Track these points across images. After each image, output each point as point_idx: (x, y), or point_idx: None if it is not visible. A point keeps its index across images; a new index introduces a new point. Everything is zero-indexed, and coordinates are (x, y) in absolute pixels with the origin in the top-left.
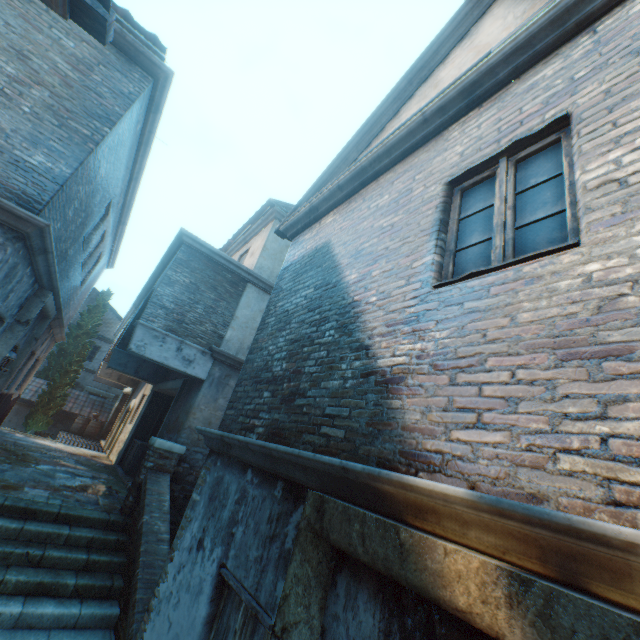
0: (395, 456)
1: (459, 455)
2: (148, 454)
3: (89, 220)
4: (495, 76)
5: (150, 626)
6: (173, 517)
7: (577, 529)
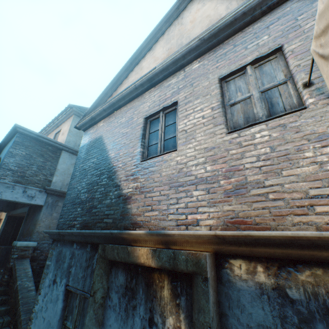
0: (129, 225)
1: (147, 220)
2: (13, 251)
3: None
4: (158, 77)
5: (33, 325)
6: (34, 279)
7: (165, 234)
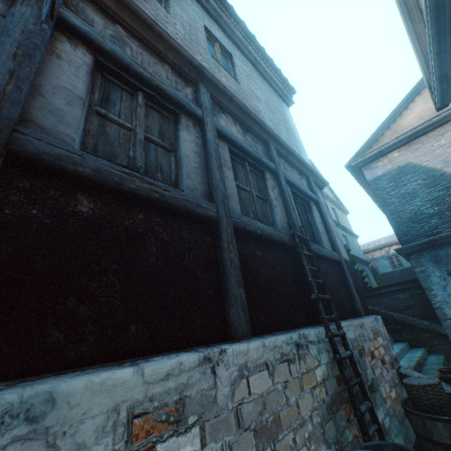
0: None
1: None
2: None
3: None
4: None
5: (446, 309)
6: None
7: None
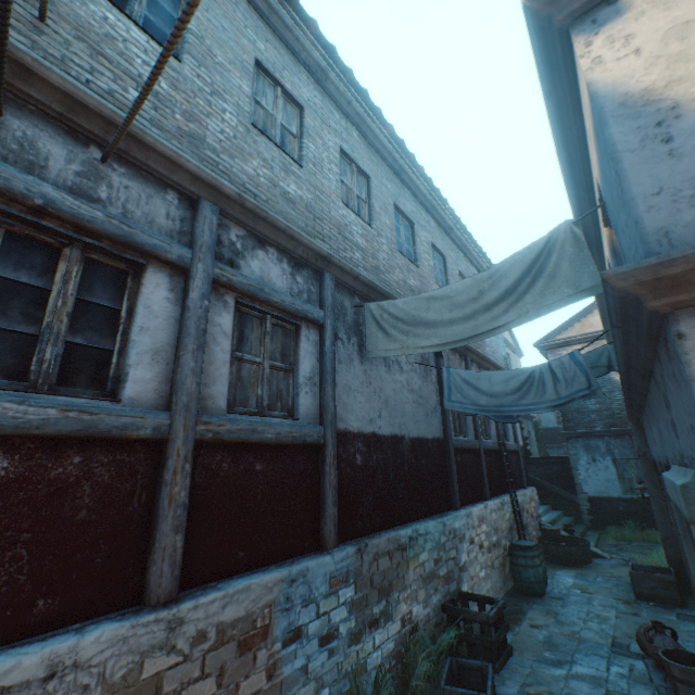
0: None
1: None
2: None
3: None
4: None
5: (584, 485)
6: None
7: None
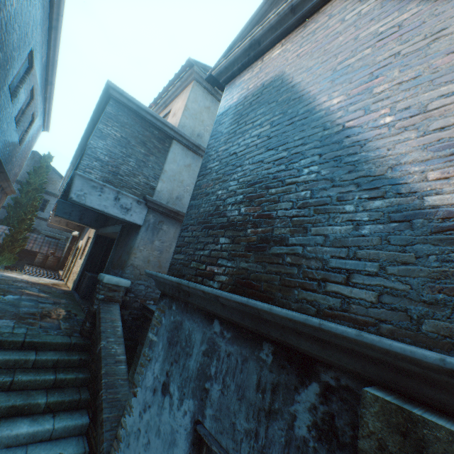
0: None
1: None
2: (98, 288)
3: (10, 66)
4: None
5: None
6: (125, 335)
7: None
